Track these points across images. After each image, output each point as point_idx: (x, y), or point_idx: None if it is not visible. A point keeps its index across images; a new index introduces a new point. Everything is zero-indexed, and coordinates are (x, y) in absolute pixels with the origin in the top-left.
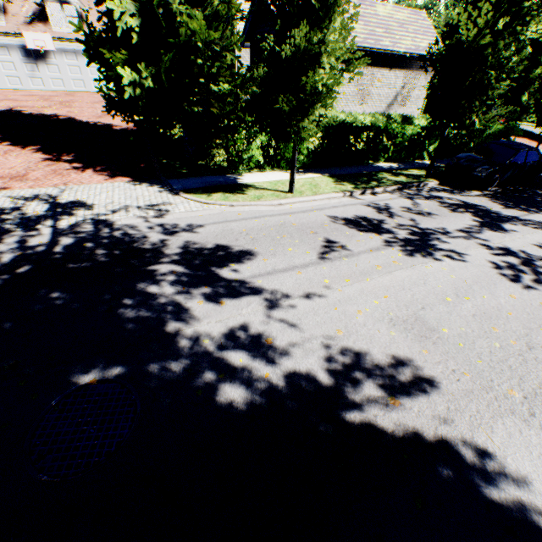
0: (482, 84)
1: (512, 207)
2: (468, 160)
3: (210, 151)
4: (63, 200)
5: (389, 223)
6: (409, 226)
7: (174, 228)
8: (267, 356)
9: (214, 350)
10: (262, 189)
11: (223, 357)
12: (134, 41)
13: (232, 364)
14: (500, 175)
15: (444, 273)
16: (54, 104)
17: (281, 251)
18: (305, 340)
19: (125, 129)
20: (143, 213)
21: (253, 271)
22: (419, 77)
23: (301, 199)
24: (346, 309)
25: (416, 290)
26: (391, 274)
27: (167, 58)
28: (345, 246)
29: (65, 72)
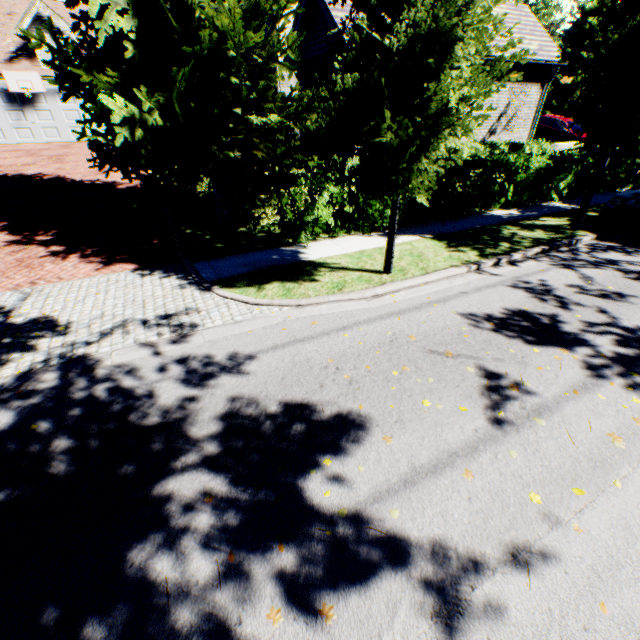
0: None
1: None
2: None
3: (253, 211)
4: (20, 317)
5: (570, 322)
6: (606, 325)
7: (204, 365)
8: None
9: None
10: (340, 269)
11: None
12: (128, 54)
13: None
14: None
15: None
16: (41, 160)
17: (411, 411)
18: None
19: (133, 187)
20: (151, 335)
21: (373, 478)
22: (529, 90)
23: (407, 283)
24: (628, 606)
25: None
26: None
27: (180, 75)
28: (524, 385)
29: (60, 118)
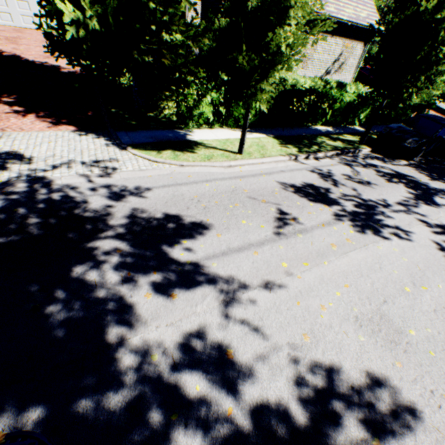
0: (430, 59)
1: (437, 178)
2: (400, 131)
3: (160, 102)
4: None
5: (335, 193)
6: (354, 197)
7: (120, 190)
8: (228, 378)
9: (165, 371)
10: (211, 148)
11: (176, 384)
12: None
13: (187, 395)
14: (426, 147)
15: (396, 255)
16: None
17: (235, 224)
18: (270, 350)
19: (74, 72)
20: (87, 171)
21: (207, 250)
22: (356, 46)
23: (251, 161)
24: (309, 303)
25: (374, 277)
26: (347, 256)
27: None
28: (298, 219)
29: (13, 6)
